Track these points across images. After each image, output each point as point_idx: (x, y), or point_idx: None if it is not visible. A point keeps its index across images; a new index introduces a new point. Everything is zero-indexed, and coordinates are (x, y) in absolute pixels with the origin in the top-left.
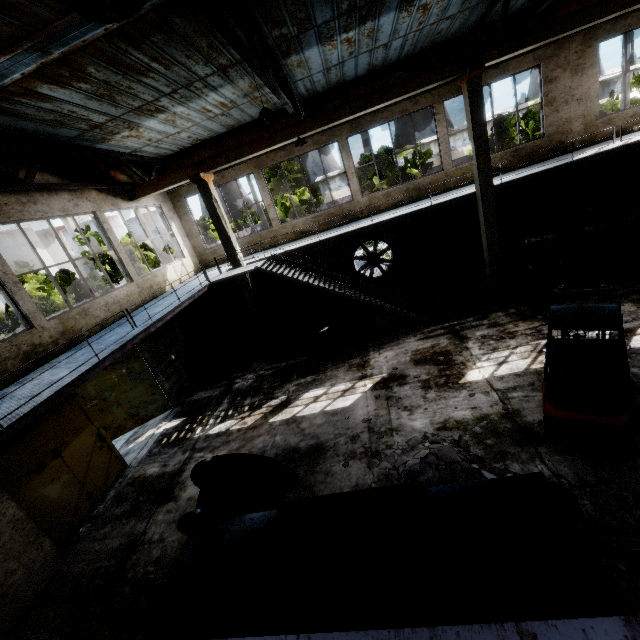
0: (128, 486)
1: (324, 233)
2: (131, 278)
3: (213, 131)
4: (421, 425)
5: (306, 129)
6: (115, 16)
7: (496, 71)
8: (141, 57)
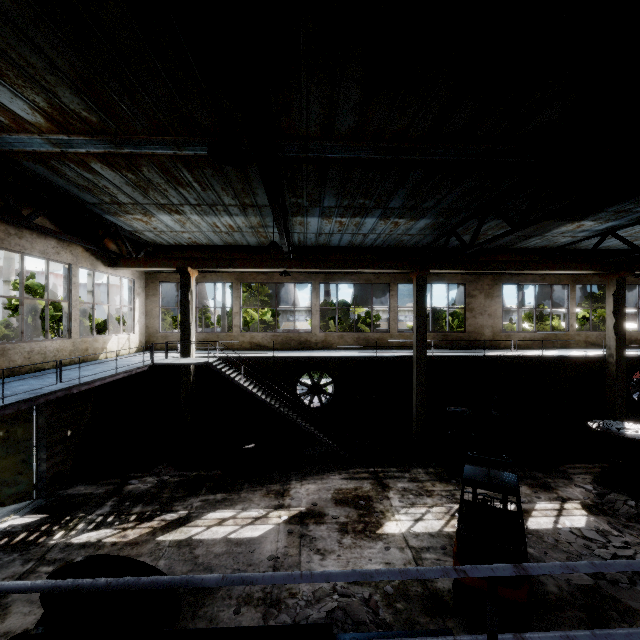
0: None
1: (278, 351)
2: (71, 334)
3: (212, 241)
4: None
5: (291, 266)
6: (226, 162)
7: (436, 277)
8: (188, 176)
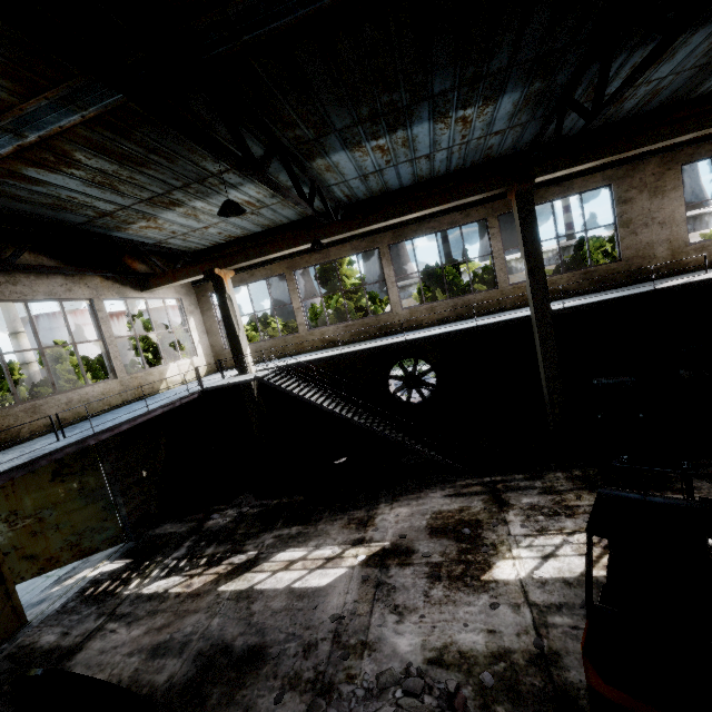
0: (6, 659)
1: (354, 345)
2: (115, 374)
3: (247, 229)
4: (407, 647)
5: (333, 232)
6: None
7: (559, 188)
8: (135, 148)
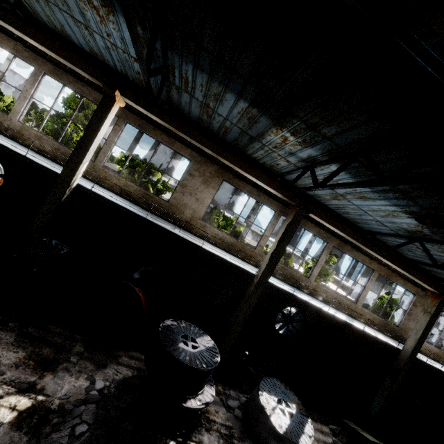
0: None
1: None
2: None
3: None
4: None
5: None
6: None
7: (167, 139)
8: None
